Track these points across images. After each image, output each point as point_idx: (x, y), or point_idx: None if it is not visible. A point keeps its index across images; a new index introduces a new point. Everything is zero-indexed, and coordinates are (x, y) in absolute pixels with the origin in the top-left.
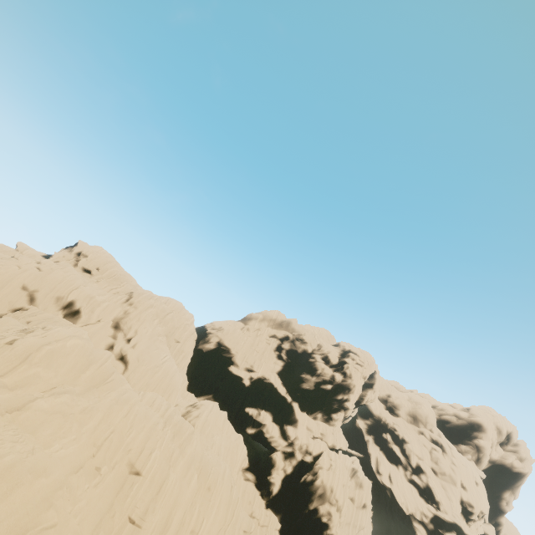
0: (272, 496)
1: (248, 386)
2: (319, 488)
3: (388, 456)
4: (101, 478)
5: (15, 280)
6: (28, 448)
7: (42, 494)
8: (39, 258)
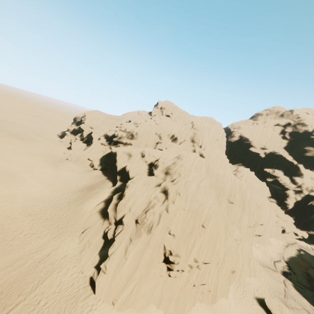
0: (288, 209)
1: (264, 157)
2: None
3: None
4: (221, 205)
5: (152, 131)
6: (212, 201)
7: (222, 215)
8: (148, 116)
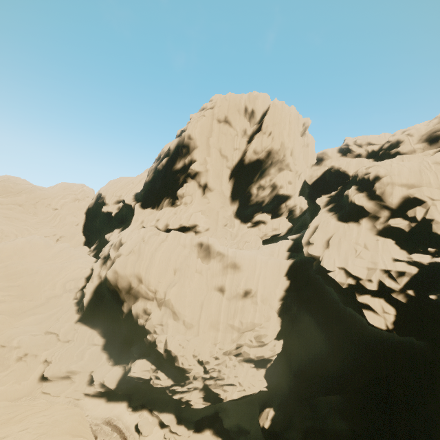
0: (85, 307)
1: (114, 216)
2: (118, 282)
3: (344, 216)
4: None
5: None
6: None
7: None
8: None
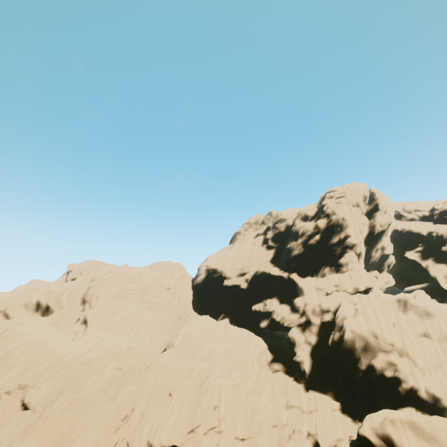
0: (308, 375)
1: (246, 288)
2: (355, 341)
3: None
4: None
5: None
6: None
7: None
8: None
